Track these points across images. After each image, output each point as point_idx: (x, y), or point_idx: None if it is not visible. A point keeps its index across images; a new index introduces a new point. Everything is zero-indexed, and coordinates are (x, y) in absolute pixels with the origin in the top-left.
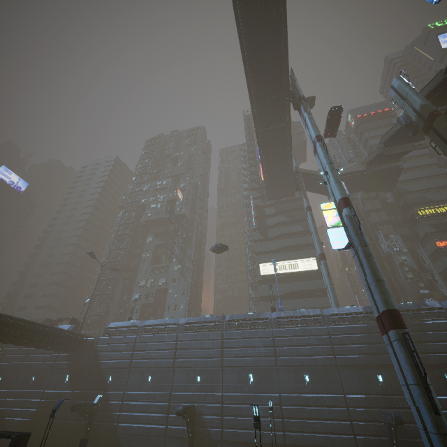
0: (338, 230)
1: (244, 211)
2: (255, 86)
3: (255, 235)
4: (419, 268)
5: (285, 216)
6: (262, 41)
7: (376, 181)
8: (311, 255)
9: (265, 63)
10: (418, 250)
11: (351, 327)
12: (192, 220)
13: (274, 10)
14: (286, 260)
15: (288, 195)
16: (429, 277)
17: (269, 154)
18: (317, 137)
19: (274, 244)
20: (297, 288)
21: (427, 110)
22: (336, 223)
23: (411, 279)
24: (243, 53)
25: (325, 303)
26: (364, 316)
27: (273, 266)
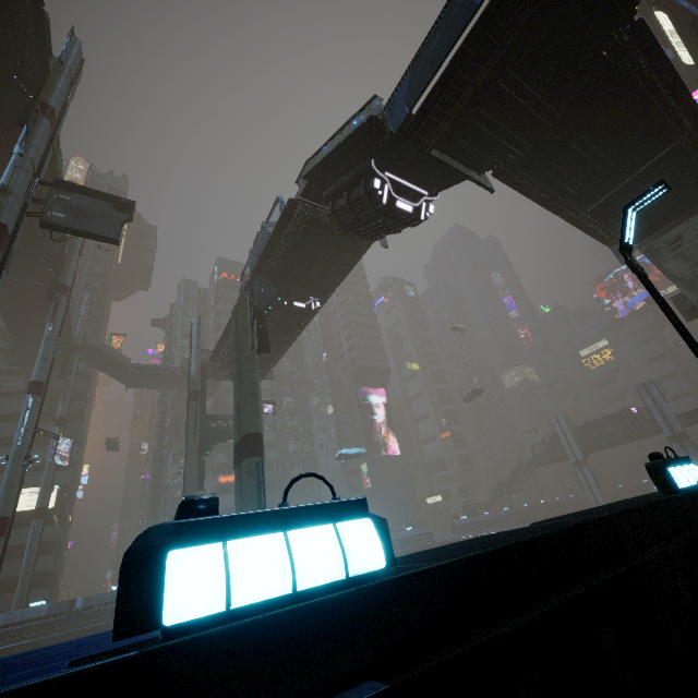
0: None
1: None
2: None
3: None
4: None
5: None
6: (1, 177)
7: None
8: (54, 483)
9: None
10: (207, 479)
11: (8, 649)
12: None
13: None
14: None
15: (60, 367)
16: None
17: (18, 309)
18: (33, 386)
19: None
20: None
21: (192, 385)
22: None
23: None
24: None
25: (40, 566)
26: (44, 622)
27: None
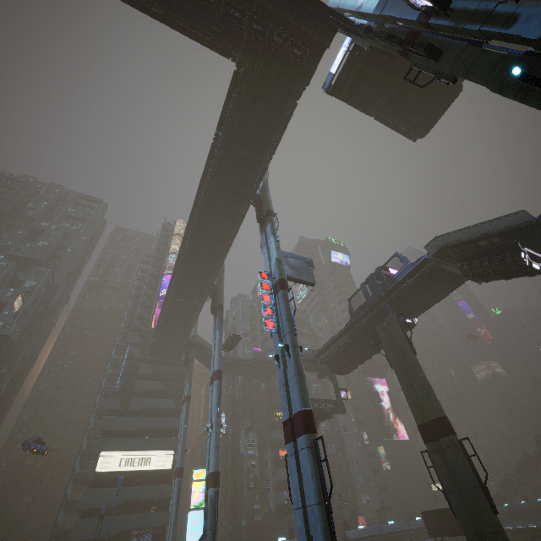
0: (198, 515)
1: (111, 353)
2: (185, 267)
3: (113, 401)
4: (261, 474)
5: (161, 382)
6: (206, 244)
7: (257, 372)
8: (171, 448)
9: (202, 258)
10: (267, 452)
11: None
12: (20, 345)
13: (226, 232)
14: (138, 450)
15: (174, 357)
16: (266, 485)
17: (171, 318)
18: (218, 373)
19: (132, 422)
20: (138, 495)
21: None
22: (200, 503)
23: (252, 490)
24: (185, 239)
25: (163, 520)
26: None
27: (119, 458)
